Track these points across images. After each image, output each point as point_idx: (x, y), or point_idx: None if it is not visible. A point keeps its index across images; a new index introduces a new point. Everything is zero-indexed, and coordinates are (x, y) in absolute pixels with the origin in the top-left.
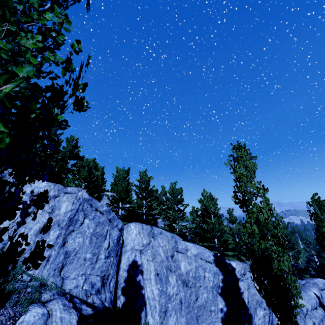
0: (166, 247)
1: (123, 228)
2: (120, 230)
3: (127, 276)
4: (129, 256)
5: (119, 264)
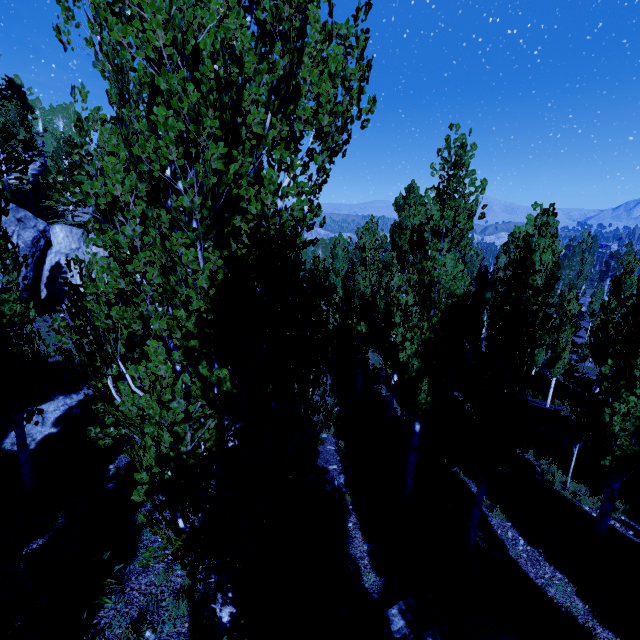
0: (100, 254)
1: (48, 230)
2: (44, 232)
3: (50, 275)
4: (52, 259)
5: (43, 265)
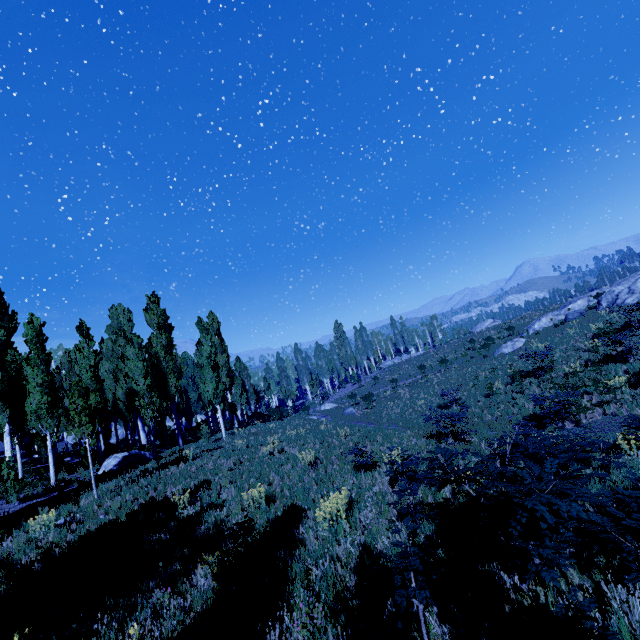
0: None
1: None
2: None
3: None
4: None
5: None
